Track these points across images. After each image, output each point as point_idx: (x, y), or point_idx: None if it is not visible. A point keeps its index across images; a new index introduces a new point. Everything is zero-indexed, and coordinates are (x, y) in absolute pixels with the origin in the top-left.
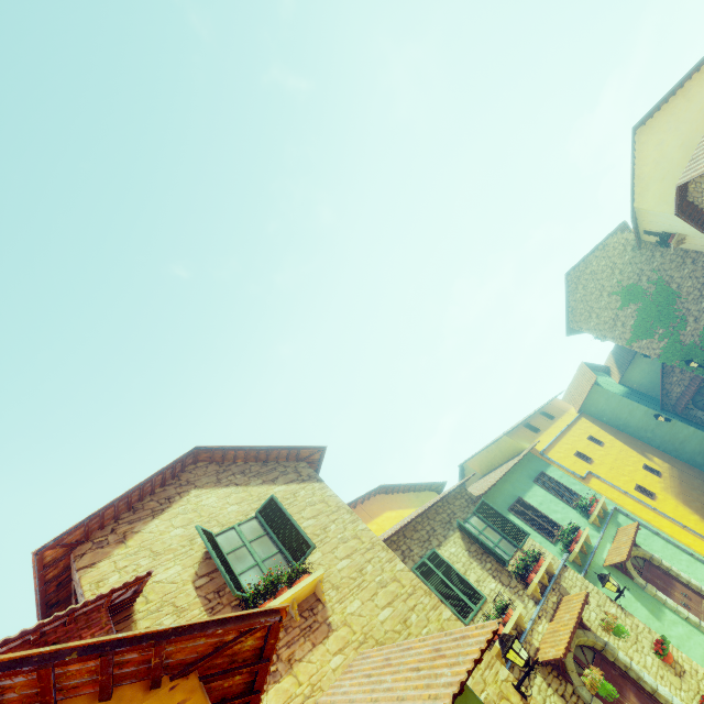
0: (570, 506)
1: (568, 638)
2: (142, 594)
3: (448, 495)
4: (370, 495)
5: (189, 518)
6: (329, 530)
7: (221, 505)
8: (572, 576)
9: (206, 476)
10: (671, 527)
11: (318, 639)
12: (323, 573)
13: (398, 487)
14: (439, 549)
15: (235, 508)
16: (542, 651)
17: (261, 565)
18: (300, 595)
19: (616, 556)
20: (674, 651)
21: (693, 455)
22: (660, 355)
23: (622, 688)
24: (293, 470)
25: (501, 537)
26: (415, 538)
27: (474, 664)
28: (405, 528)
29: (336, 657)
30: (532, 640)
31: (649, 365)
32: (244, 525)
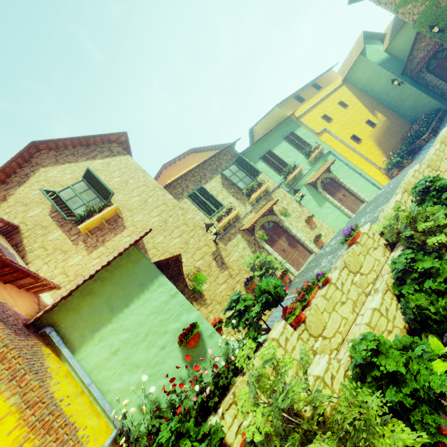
0: (301, 153)
1: (255, 220)
2: (23, 223)
3: (220, 154)
4: (184, 155)
5: (42, 184)
6: (129, 183)
7: (61, 175)
8: (280, 192)
9: (48, 159)
10: (358, 160)
11: (118, 232)
12: (118, 206)
13: (204, 149)
14: (205, 185)
15: (70, 176)
16: (244, 226)
17: (87, 204)
18: (107, 216)
19: (312, 179)
20: (316, 220)
21: (406, 110)
22: (416, 21)
23: (280, 235)
24: (107, 149)
25: (246, 175)
26: (192, 180)
27: (131, 246)
28: (187, 176)
29: (126, 238)
30: (243, 222)
31: (415, 30)
32: (76, 185)
